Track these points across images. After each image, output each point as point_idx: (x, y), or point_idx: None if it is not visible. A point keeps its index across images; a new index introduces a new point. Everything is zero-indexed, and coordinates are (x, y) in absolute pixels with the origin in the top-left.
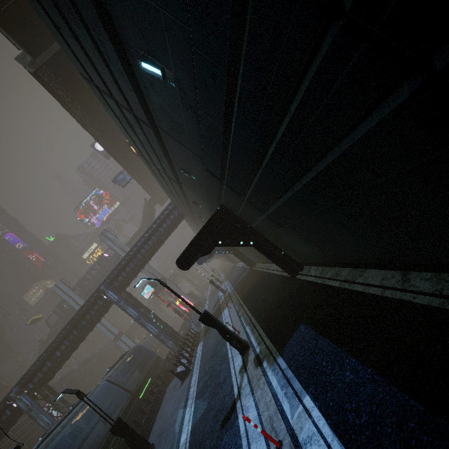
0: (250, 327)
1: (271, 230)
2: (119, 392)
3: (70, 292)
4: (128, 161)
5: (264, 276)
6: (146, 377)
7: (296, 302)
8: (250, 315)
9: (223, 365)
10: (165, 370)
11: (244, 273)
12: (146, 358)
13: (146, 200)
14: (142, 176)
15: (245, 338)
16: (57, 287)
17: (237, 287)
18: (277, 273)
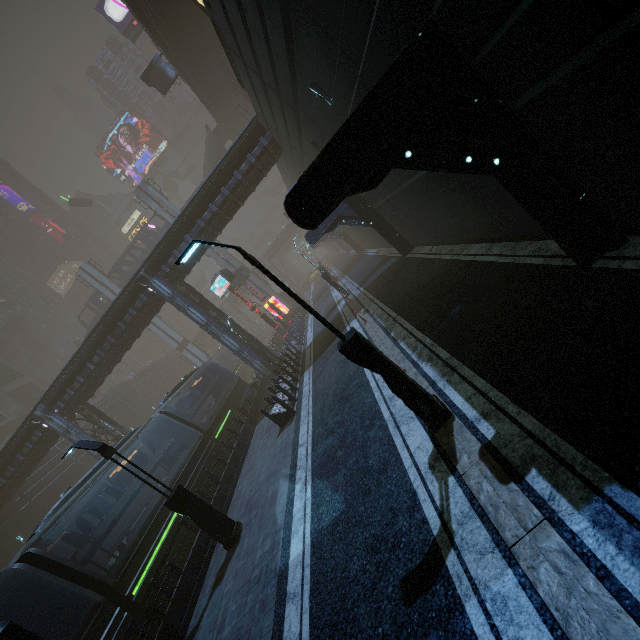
0: (435, 368)
1: (634, 87)
2: (184, 429)
3: (105, 280)
4: (166, 25)
5: (447, 267)
6: (223, 409)
7: (637, 331)
8: (429, 341)
9: (371, 430)
10: (252, 402)
11: (386, 265)
12: (223, 381)
13: (209, 131)
14: (196, 70)
15: (429, 389)
16: (84, 271)
17: (374, 288)
18: (495, 260)
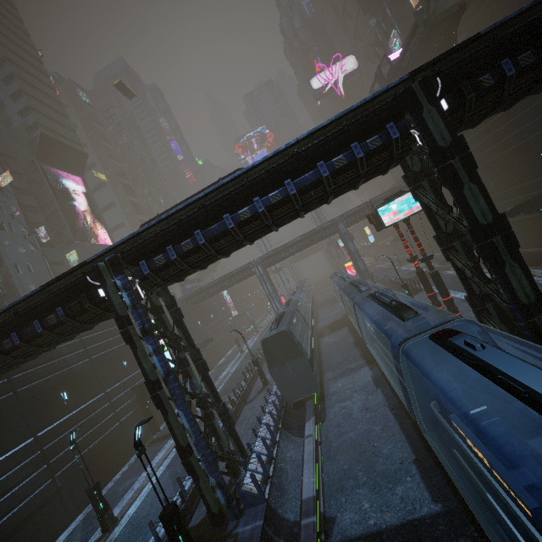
0: None
1: None
2: None
3: None
4: None
5: None
6: None
7: None
8: None
9: None
10: None
11: None
12: None
13: None
14: None
15: None
16: None
17: None
18: None
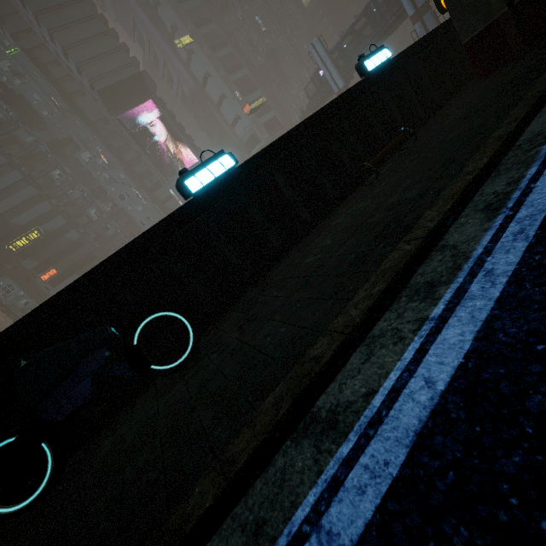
0: None
1: None
2: None
3: (327, 61)
4: None
5: None
6: None
7: None
8: None
9: None
10: None
11: None
12: None
13: None
14: None
15: None
16: (314, 49)
17: None
18: None
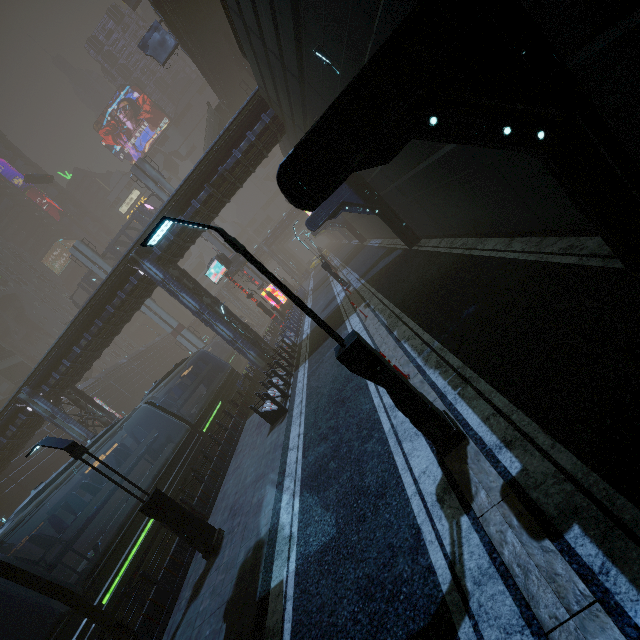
0: (445, 377)
1: None
2: (170, 422)
3: (98, 260)
4: None
5: (458, 262)
6: (214, 400)
7: None
8: (437, 345)
9: (369, 442)
10: (244, 394)
11: (389, 257)
12: (216, 371)
13: (210, 108)
14: (198, 40)
15: (437, 402)
16: (78, 250)
17: (376, 281)
18: (516, 256)
